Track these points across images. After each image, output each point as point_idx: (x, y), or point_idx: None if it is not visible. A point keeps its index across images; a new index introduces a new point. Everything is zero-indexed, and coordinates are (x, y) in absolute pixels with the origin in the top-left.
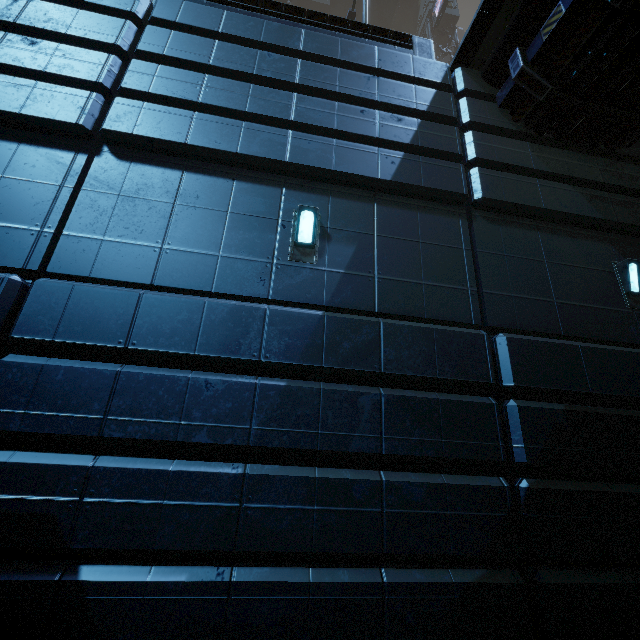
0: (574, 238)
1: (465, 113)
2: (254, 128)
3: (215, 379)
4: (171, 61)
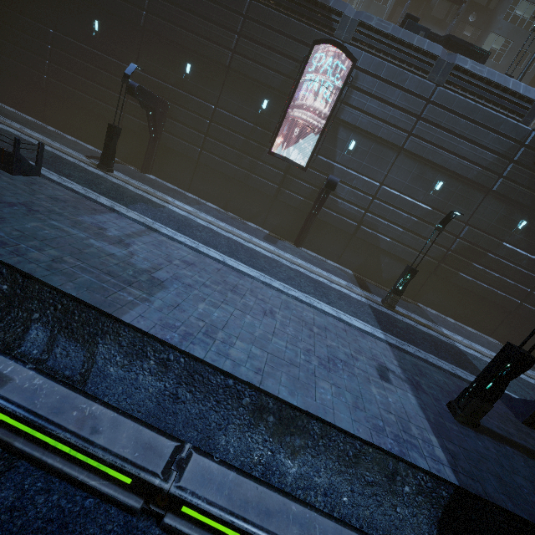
0: (516, 209)
1: (517, 156)
2: (442, 154)
3: (405, 215)
4: (430, 122)
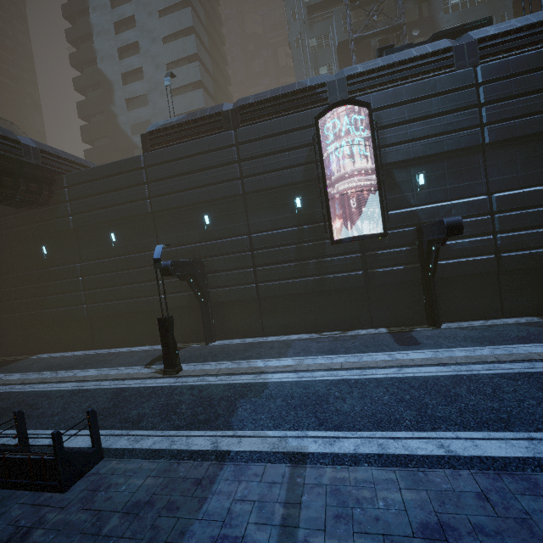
0: None
1: None
2: (541, 118)
3: None
4: (496, 100)
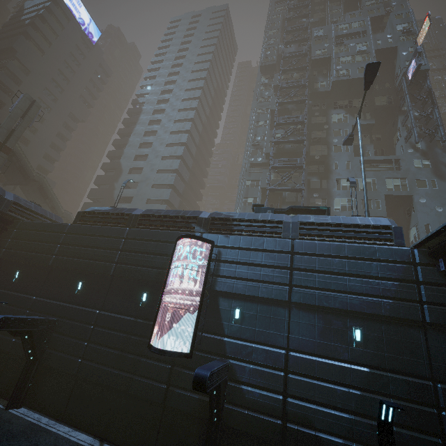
0: None
1: (420, 276)
2: (335, 296)
3: (340, 389)
4: (304, 269)
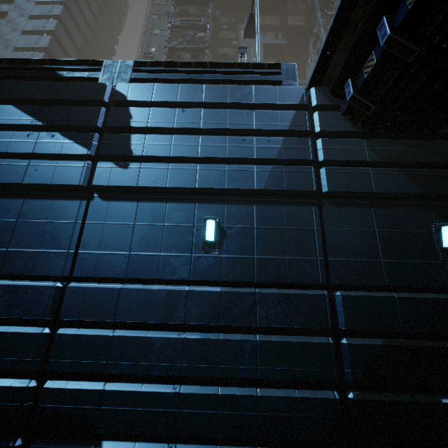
0: (400, 209)
1: (317, 124)
2: (176, 167)
3: (161, 337)
4: (126, 129)
